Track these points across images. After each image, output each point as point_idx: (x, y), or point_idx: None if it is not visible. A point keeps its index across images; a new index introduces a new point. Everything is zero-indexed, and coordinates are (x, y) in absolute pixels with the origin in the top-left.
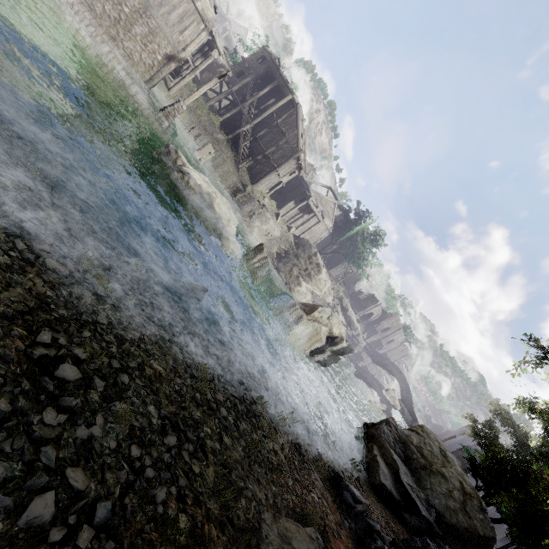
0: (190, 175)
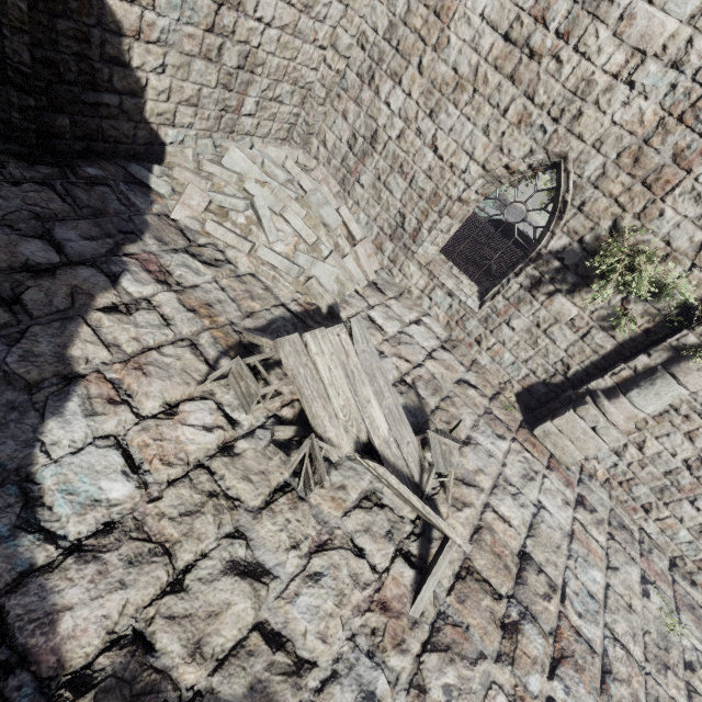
0: (508, 200)
